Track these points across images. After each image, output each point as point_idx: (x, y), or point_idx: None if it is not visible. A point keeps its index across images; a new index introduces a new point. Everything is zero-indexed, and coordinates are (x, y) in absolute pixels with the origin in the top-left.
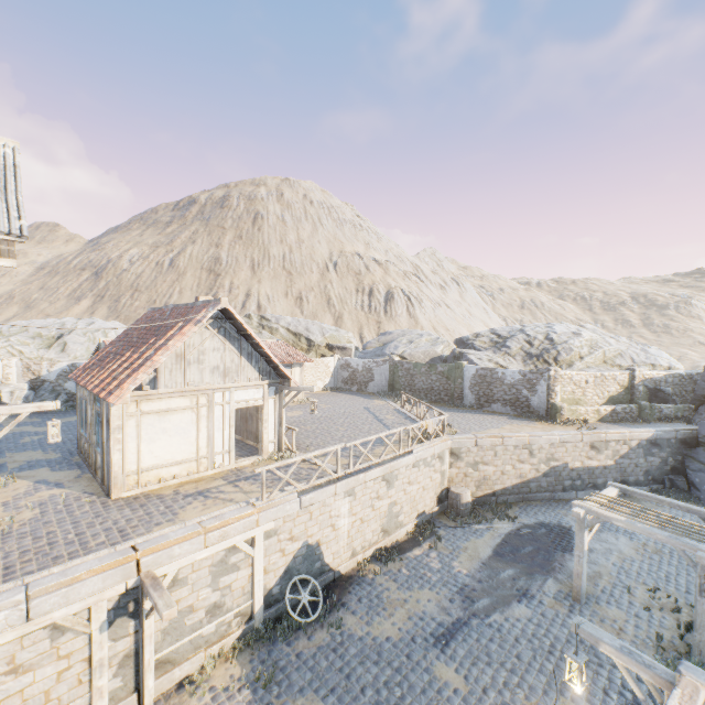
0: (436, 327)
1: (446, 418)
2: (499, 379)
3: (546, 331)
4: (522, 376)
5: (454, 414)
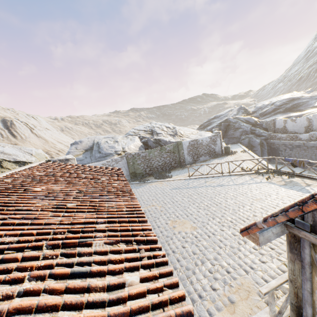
0: (60, 141)
1: (217, 169)
2: (201, 144)
3: (159, 125)
4: (210, 138)
5: (208, 167)
